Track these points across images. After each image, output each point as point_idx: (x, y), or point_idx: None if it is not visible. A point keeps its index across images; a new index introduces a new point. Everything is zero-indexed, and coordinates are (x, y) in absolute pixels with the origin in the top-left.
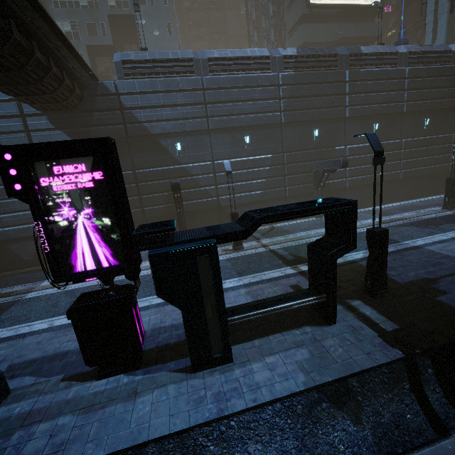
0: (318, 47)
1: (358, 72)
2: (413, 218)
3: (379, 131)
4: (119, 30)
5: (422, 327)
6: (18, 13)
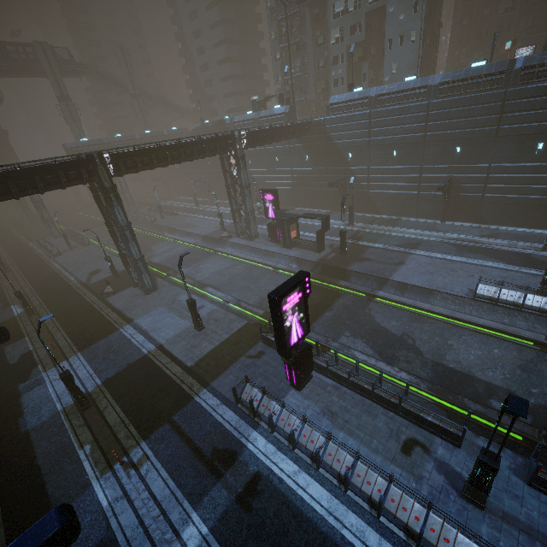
0: (488, 65)
1: (524, 89)
2: (485, 244)
3: (546, 150)
4: (379, 13)
5: (332, 262)
6: (277, 128)
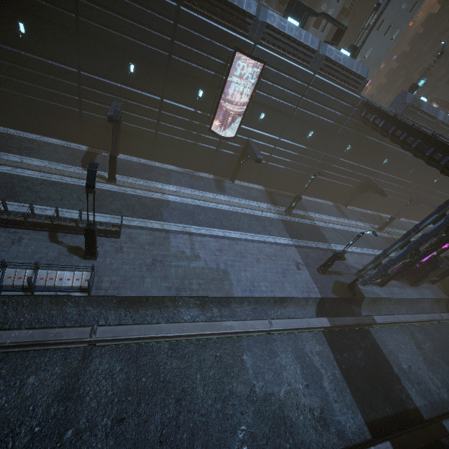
0: None
1: None
2: None
3: None
4: None
5: None
6: None
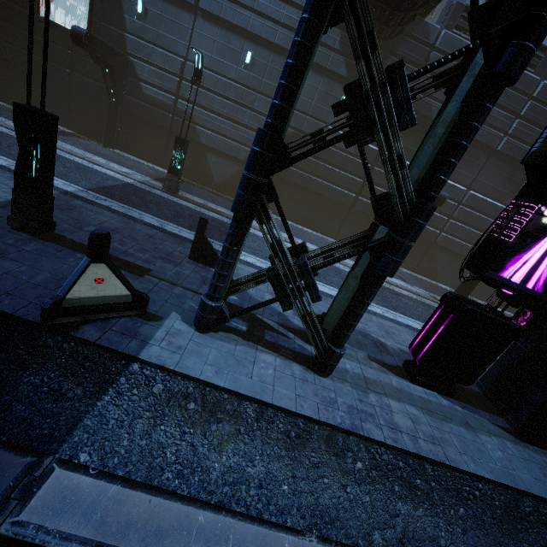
0: None
1: None
2: None
3: None
4: None
5: None
6: None
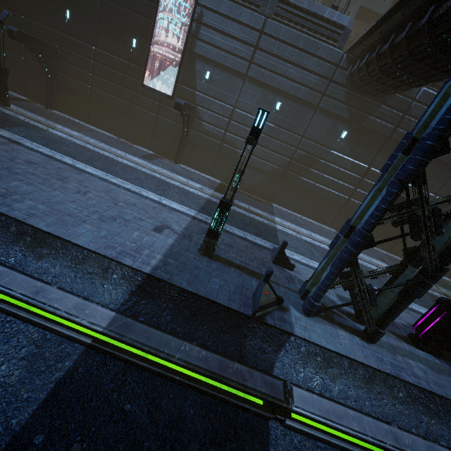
0: None
1: None
2: None
3: None
4: None
5: None
6: None
